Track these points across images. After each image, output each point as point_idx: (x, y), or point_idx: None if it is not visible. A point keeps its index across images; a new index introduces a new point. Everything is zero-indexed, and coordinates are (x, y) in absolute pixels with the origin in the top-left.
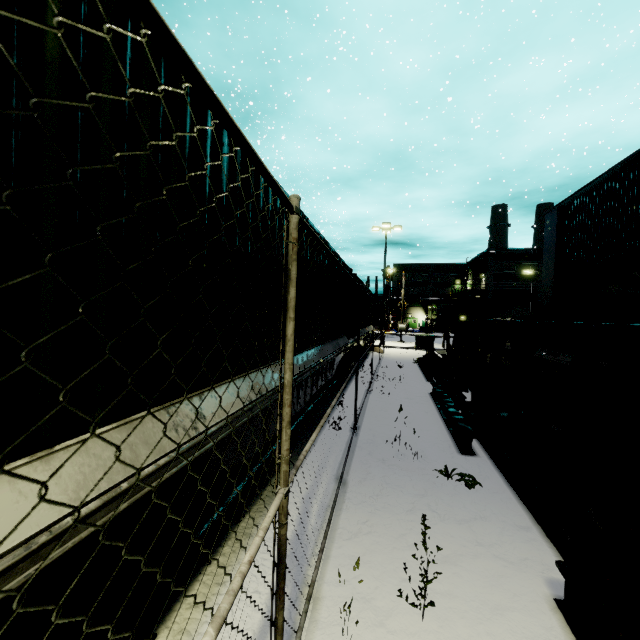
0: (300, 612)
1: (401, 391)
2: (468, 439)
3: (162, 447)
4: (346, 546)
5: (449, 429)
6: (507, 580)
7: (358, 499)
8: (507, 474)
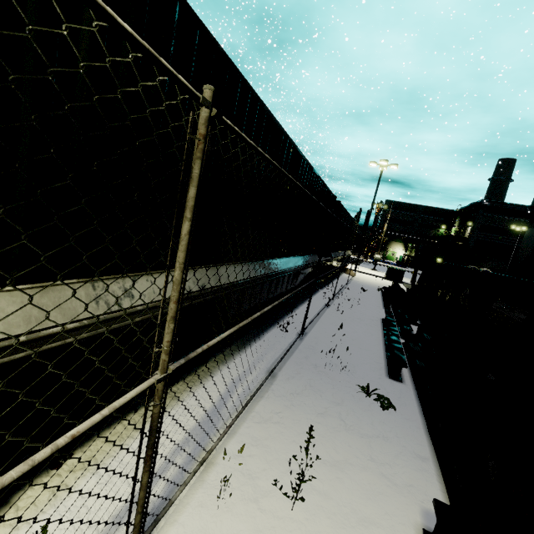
0: (192, 470)
1: (356, 311)
2: (398, 367)
3: (76, 313)
4: (254, 428)
5: (386, 354)
6: (385, 498)
7: (280, 392)
8: (425, 406)
